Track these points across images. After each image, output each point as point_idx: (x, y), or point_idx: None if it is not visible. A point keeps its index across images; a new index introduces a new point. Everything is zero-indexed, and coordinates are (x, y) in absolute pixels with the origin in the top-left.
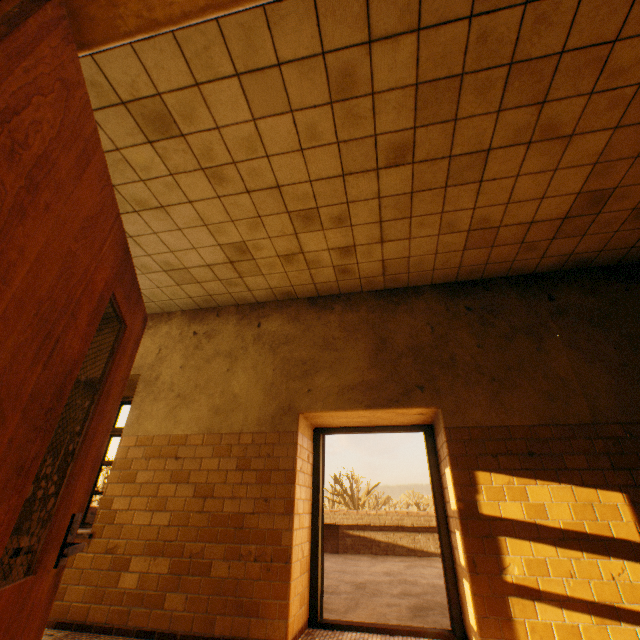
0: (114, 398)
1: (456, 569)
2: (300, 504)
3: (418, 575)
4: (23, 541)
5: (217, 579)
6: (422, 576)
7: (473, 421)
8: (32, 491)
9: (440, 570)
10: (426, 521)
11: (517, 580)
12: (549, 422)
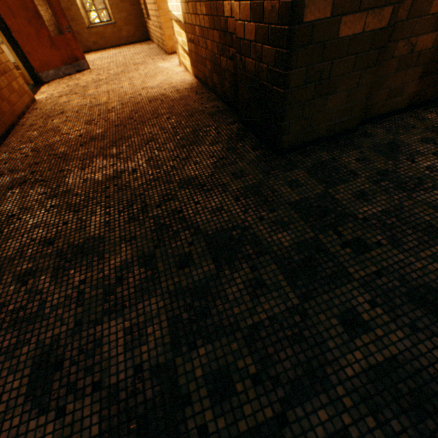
0: (55, 3)
1: None
2: (165, 5)
3: None
4: (148, 22)
5: (160, 35)
6: None
7: None
8: (144, 3)
9: None
10: None
11: (176, 38)
12: None
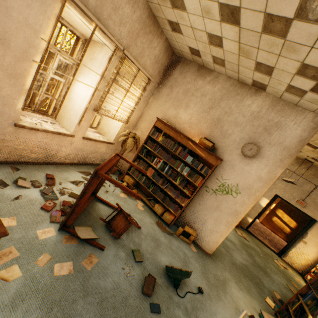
0: None
1: (263, 212)
2: None
3: None
4: None
5: None
6: None
7: (285, 202)
8: None
9: None
10: None
11: (272, 219)
12: (297, 211)
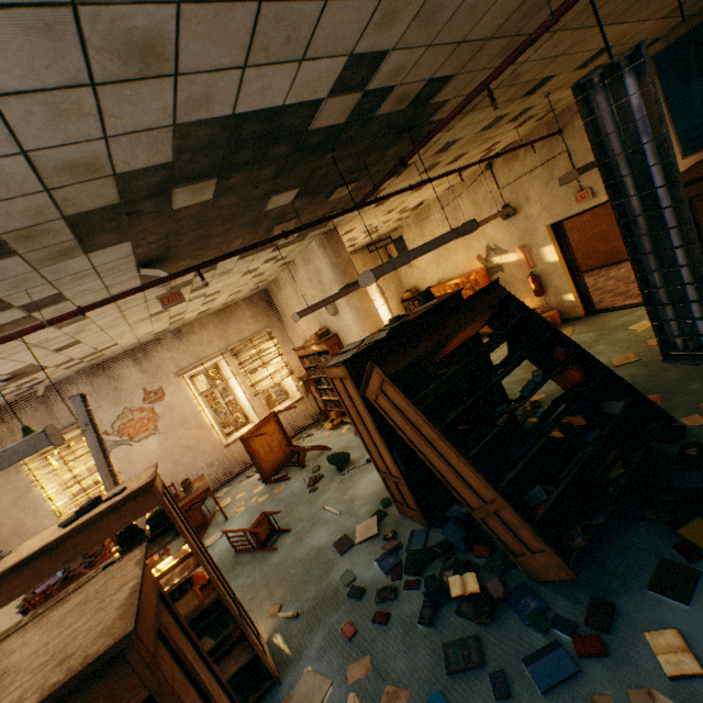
0: None
1: None
2: None
3: None
4: None
5: (602, 252)
6: None
7: None
8: None
9: None
10: None
11: None
12: None
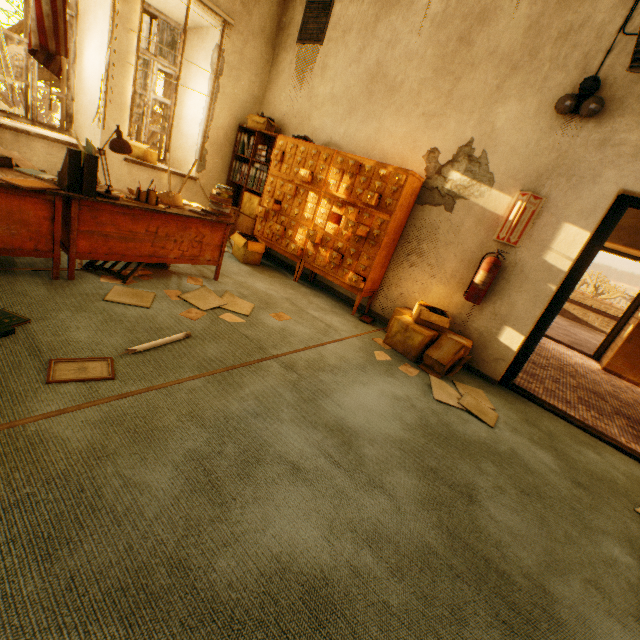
0: None
1: (615, 338)
2: None
3: (577, 332)
4: None
5: None
6: (580, 334)
7: None
8: None
9: (594, 337)
10: (604, 308)
11: None
12: None
